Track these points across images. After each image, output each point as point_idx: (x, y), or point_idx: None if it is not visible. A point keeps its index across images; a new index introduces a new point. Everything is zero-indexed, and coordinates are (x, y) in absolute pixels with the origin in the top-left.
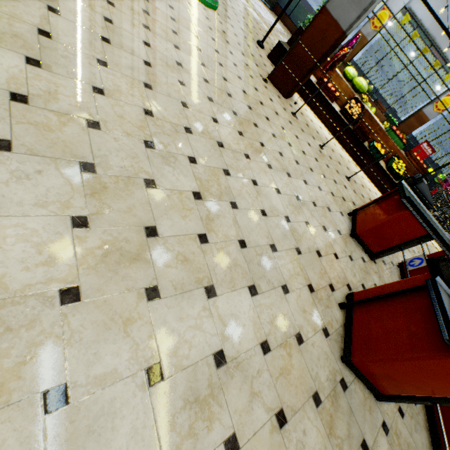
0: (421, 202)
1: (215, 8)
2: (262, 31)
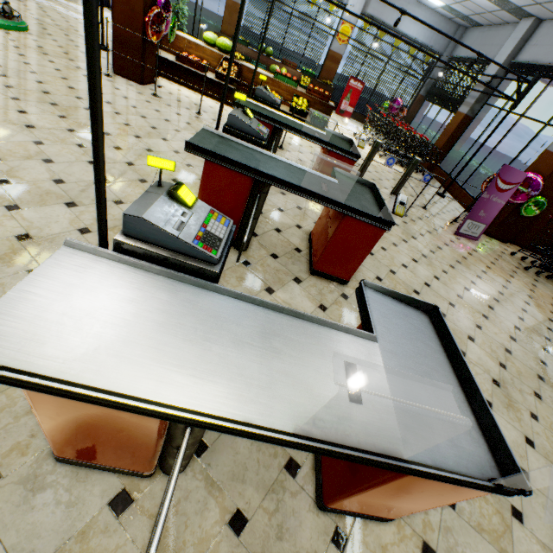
0: (268, 107)
1: (23, 29)
2: (110, 38)
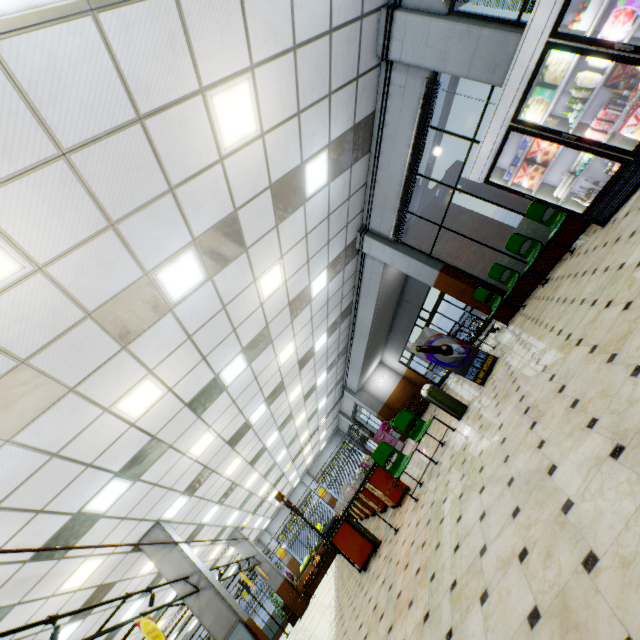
0: None
1: None
2: None
